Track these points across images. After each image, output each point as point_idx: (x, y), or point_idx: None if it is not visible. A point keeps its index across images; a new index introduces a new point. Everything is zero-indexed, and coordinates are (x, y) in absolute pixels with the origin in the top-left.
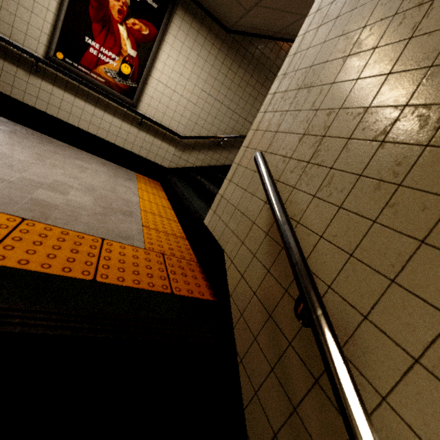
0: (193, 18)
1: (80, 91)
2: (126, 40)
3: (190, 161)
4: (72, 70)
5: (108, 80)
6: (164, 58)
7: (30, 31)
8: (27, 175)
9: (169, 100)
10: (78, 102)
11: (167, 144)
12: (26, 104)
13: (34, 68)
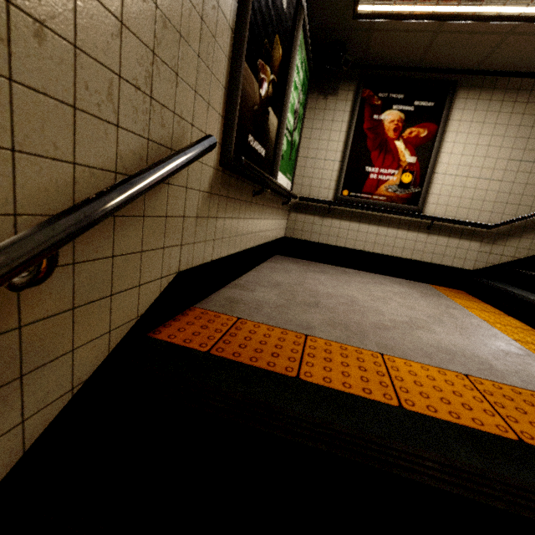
0: (480, 90)
1: (363, 217)
2: (404, 151)
3: (506, 254)
4: (356, 200)
5: (389, 196)
6: (449, 148)
7: (322, 184)
8: (389, 316)
9: (462, 189)
10: (361, 227)
11: (467, 241)
12: (320, 244)
13: (325, 211)
